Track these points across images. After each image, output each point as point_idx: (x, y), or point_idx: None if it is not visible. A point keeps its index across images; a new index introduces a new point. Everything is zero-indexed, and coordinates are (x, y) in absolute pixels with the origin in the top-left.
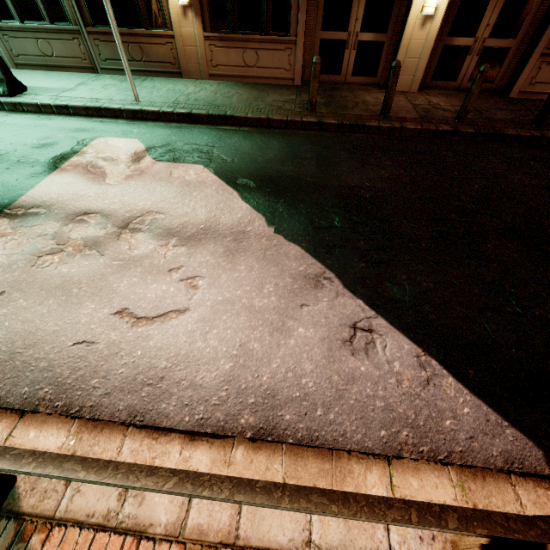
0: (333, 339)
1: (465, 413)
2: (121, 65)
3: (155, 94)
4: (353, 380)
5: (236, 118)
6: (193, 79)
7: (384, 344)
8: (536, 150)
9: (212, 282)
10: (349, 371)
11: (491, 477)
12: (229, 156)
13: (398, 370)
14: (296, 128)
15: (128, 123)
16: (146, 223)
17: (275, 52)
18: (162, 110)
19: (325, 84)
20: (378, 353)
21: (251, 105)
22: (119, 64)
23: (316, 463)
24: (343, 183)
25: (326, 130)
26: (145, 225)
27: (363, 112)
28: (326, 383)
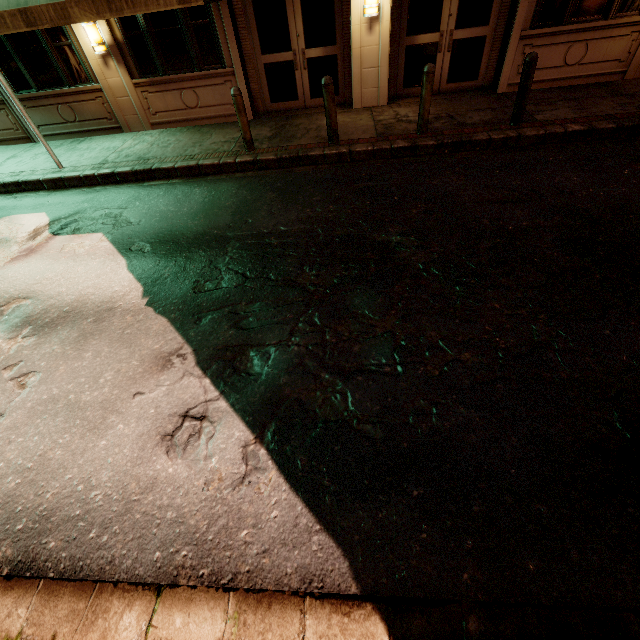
0: (152, 434)
1: (271, 518)
2: (56, 130)
3: (85, 156)
4: (153, 486)
5: (164, 170)
6: (136, 132)
7: (212, 433)
8: (509, 154)
9: (46, 377)
10: (153, 475)
11: (279, 603)
12: (136, 218)
13: (213, 468)
14: (233, 171)
15: (44, 195)
16: (7, 312)
17: (215, 88)
18: (83, 174)
19: (282, 113)
20: (199, 447)
21: (185, 152)
22: (53, 128)
23: (70, 602)
24: (254, 231)
25: (267, 168)
26: (4, 316)
27: (312, 140)
28: (118, 494)
